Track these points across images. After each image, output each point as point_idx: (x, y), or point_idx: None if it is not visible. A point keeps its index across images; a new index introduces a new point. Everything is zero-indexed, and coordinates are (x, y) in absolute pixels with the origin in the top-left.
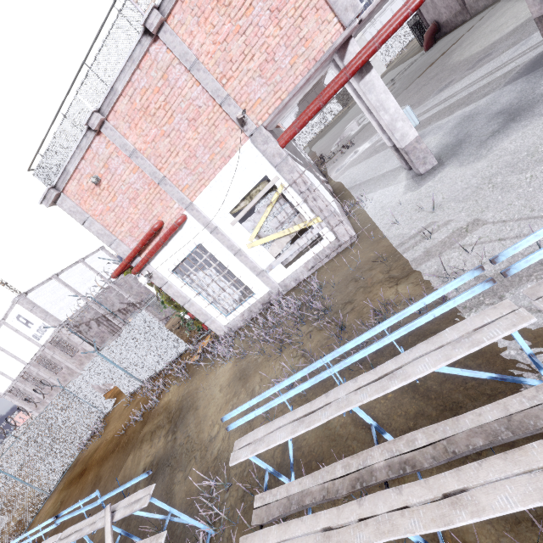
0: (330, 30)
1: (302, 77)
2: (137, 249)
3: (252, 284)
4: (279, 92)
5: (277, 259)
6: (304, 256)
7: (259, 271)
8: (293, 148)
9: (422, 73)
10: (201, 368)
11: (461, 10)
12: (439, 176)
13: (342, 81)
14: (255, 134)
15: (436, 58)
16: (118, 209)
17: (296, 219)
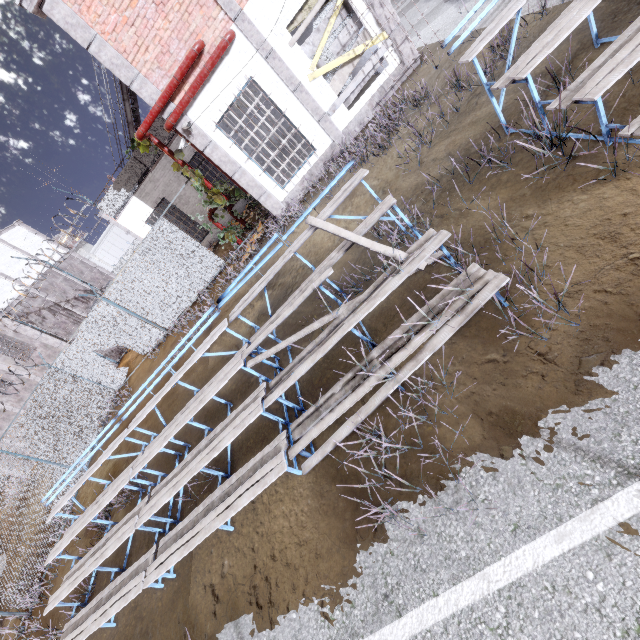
0: None
1: None
2: (174, 84)
3: (313, 136)
4: None
5: (341, 95)
6: (368, 90)
7: (321, 114)
8: None
9: None
10: (265, 252)
11: None
12: None
13: None
14: None
15: None
16: (139, 23)
17: (360, 38)
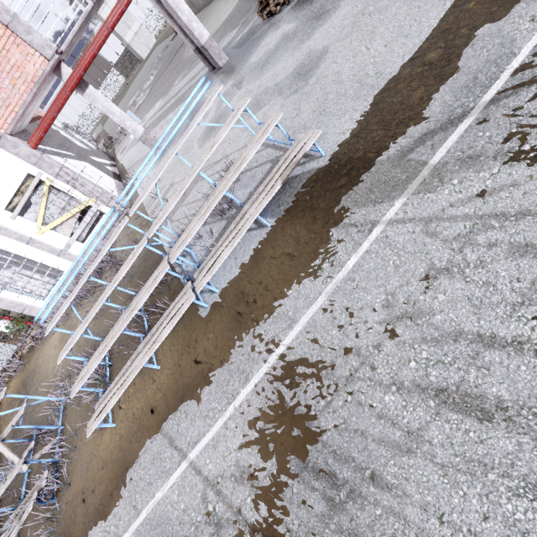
0: (37, 61)
1: (27, 95)
2: None
3: (57, 264)
4: (10, 106)
5: (71, 237)
6: (94, 230)
7: (58, 251)
8: (61, 139)
9: (172, 59)
10: (36, 350)
11: (189, 3)
12: (166, 157)
13: (65, 97)
14: (2, 141)
15: (179, 46)
16: None
17: (74, 203)
